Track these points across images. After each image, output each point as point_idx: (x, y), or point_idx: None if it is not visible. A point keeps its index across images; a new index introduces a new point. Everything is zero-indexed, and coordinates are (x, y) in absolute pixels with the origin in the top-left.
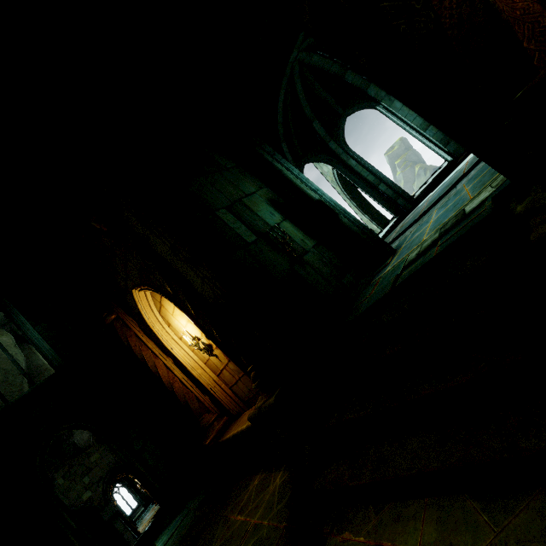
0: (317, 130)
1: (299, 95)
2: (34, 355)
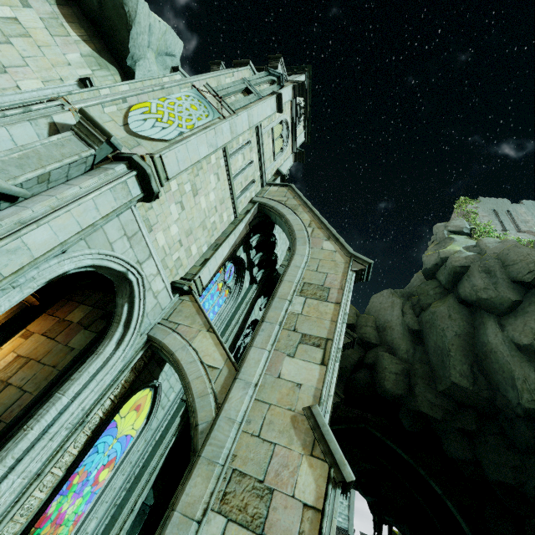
0: None
1: None
2: (483, 326)
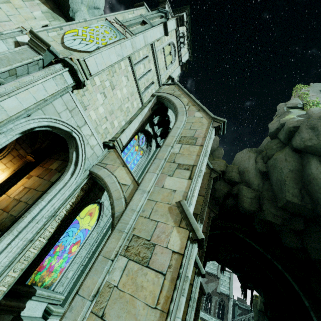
0: None
1: None
2: (308, 164)
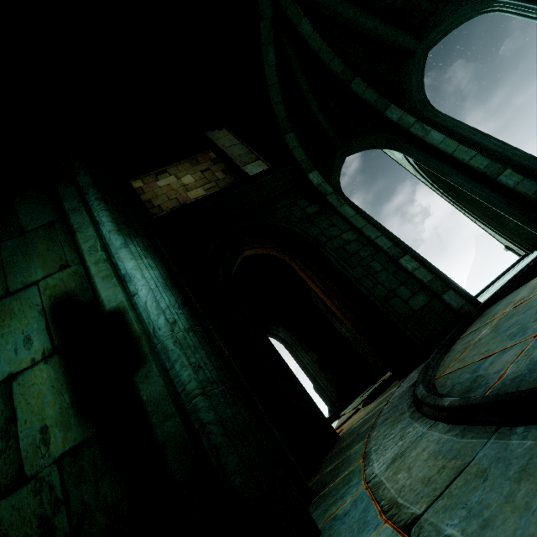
0: (361, 95)
1: (311, 45)
2: None
